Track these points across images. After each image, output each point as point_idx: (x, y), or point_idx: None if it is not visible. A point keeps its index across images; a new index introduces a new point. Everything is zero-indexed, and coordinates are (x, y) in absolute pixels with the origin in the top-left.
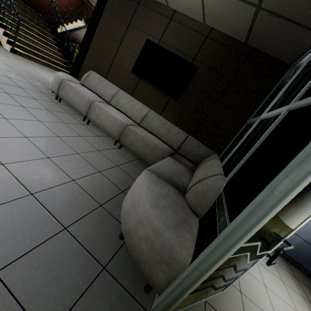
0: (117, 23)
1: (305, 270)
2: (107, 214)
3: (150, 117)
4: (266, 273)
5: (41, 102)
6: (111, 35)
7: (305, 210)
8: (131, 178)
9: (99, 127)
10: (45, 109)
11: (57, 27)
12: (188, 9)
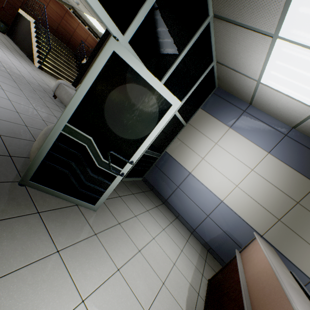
0: None
1: (224, 263)
2: None
3: None
4: (166, 238)
5: (38, 94)
6: None
7: (126, 127)
8: None
9: None
10: (38, 97)
11: (82, 60)
12: None
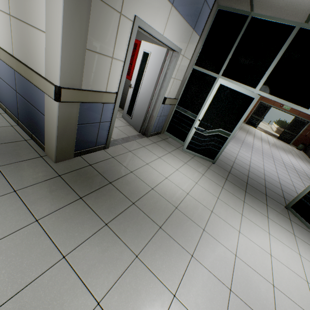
0: None
1: None
2: None
3: None
4: None
5: None
6: None
7: None
8: None
9: None
10: None
11: None
12: None
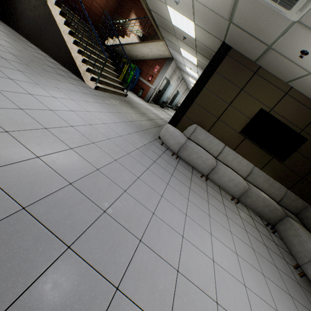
0: (228, 86)
1: None
2: (307, 291)
3: (255, 173)
4: None
5: (180, 170)
6: (220, 96)
7: None
8: (270, 240)
9: (219, 186)
10: (189, 179)
11: (105, 40)
12: (310, 94)
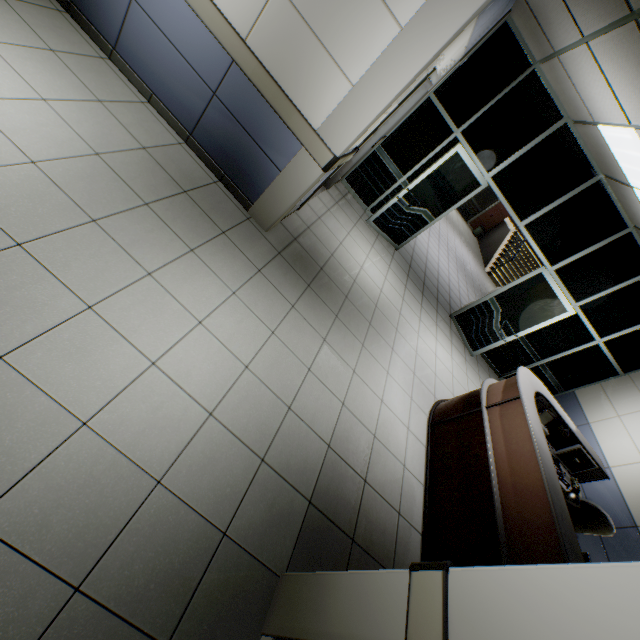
0: None
1: None
2: None
3: None
4: None
5: (475, 290)
6: None
7: (525, 312)
8: None
9: None
10: (474, 292)
11: None
12: None
